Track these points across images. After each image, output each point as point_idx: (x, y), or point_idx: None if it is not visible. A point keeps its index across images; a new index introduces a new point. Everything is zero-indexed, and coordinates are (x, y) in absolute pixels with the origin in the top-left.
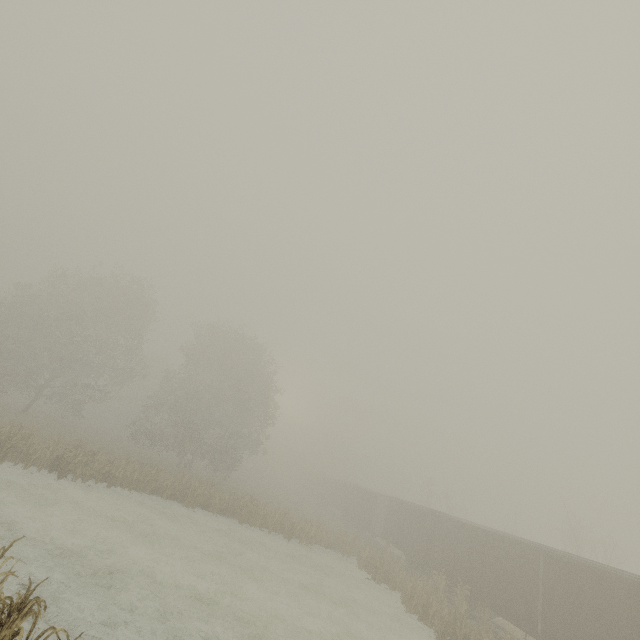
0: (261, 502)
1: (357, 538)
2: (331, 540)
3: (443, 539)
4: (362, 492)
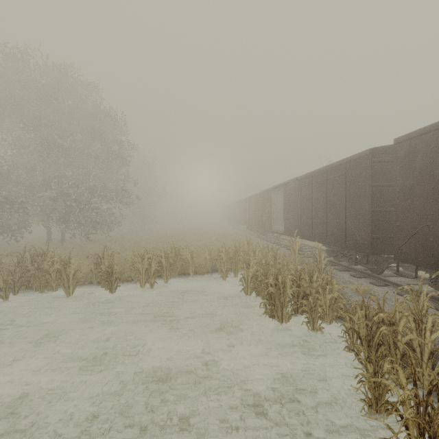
0: (48, 253)
1: (240, 248)
2: (208, 262)
3: (434, 183)
4: (256, 198)
